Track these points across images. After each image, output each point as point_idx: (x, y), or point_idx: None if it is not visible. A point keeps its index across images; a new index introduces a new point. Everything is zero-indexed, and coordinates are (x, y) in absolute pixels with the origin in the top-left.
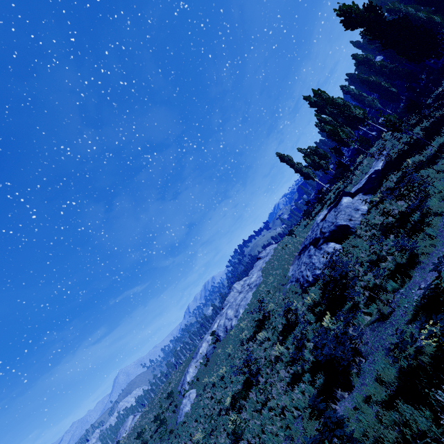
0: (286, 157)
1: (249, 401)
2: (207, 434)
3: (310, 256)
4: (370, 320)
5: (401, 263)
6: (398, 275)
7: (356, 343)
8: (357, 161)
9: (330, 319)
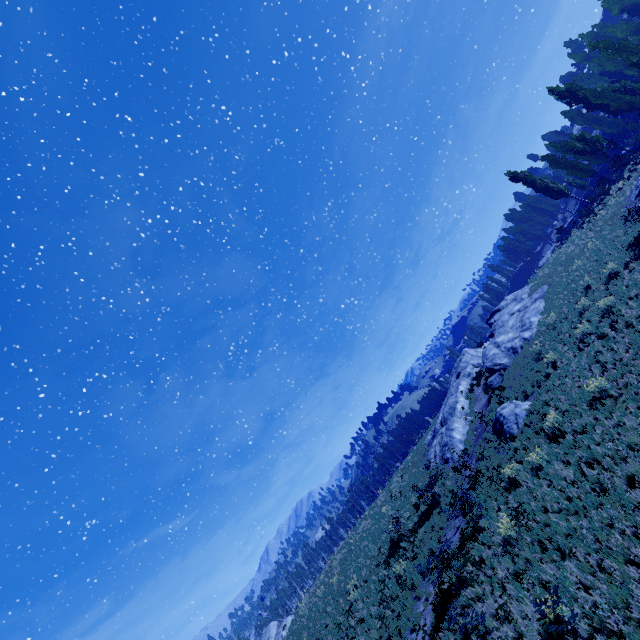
0: (521, 174)
1: None
2: None
3: None
4: None
5: None
6: None
7: None
8: None
9: None
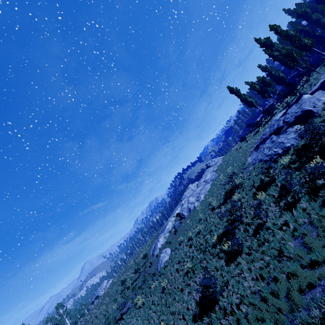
0: (235, 89)
1: (239, 232)
2: (196, 264)
3: (273, 141)
4: None
5: None
6: None
7: None
8: (298, 86)
9: (318, 161)
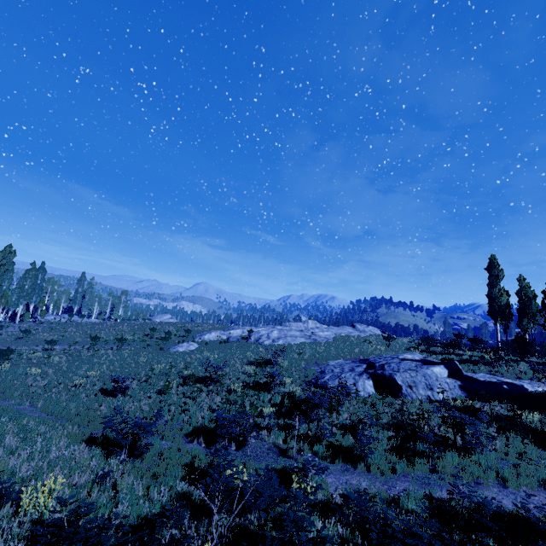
0: (496, 270)
1: (190, 386)
2: (163, 372)
3: (353, 370)
4: (279, 444)
5: (354, 451)
6: (338, 453)
7: (244, 437)
8: None
9: (272, 413)
